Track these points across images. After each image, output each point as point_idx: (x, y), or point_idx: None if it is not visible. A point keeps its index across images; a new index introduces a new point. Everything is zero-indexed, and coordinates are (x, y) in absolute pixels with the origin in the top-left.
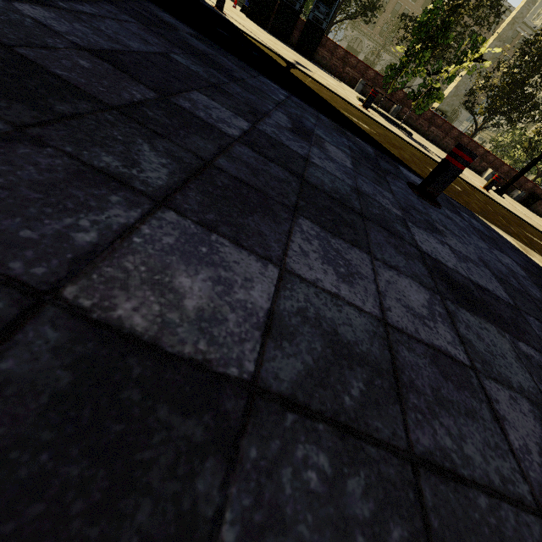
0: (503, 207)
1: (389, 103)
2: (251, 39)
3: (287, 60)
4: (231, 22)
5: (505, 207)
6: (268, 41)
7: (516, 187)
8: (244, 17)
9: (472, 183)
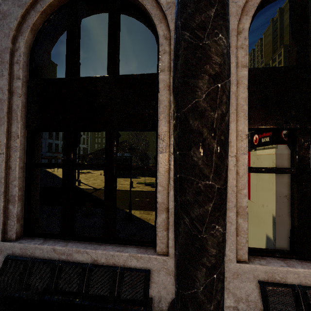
0: None
1: None
2: (85, 189)
3: (97, 189)
4: (79, 188)
5: None
6: (99, 183)
7: None
8: (101, 177)
9: None
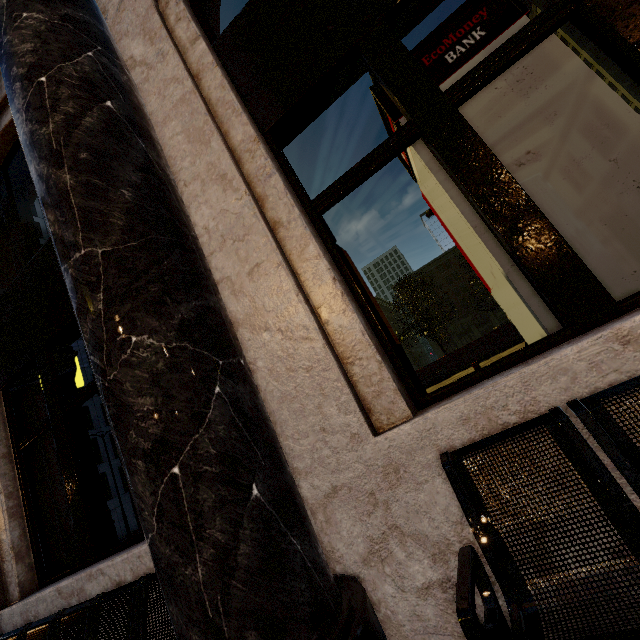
0: None
1: (435, 376)
2: None
3: None
4: None
5: None
6: None
7: None
8: None
9: None
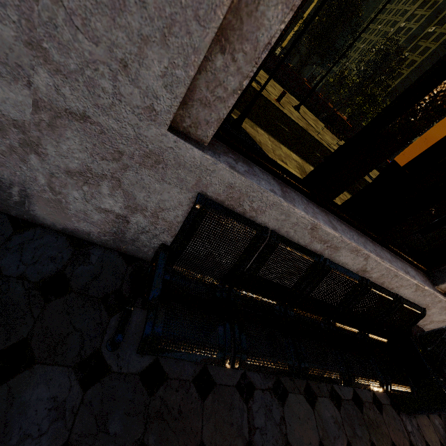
0: (283, 112)
1: None
2: None
3: None
4: None
5: (284, 112)
6: None
7: (321, 111)
8: None
9: (266, 94)
